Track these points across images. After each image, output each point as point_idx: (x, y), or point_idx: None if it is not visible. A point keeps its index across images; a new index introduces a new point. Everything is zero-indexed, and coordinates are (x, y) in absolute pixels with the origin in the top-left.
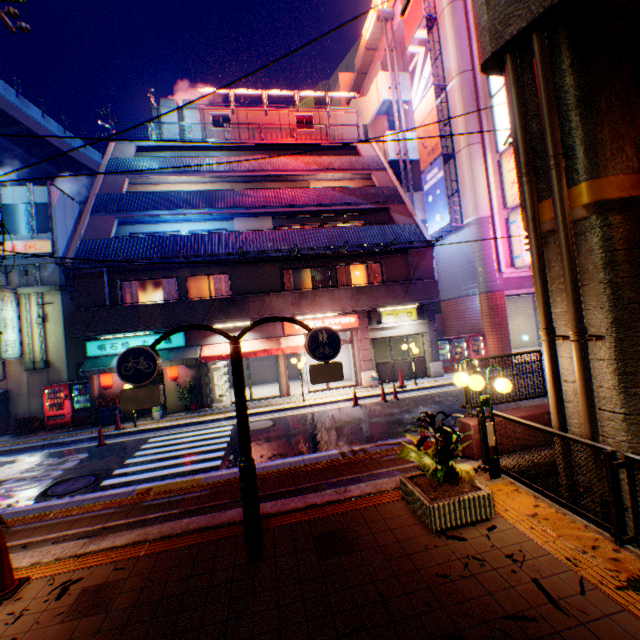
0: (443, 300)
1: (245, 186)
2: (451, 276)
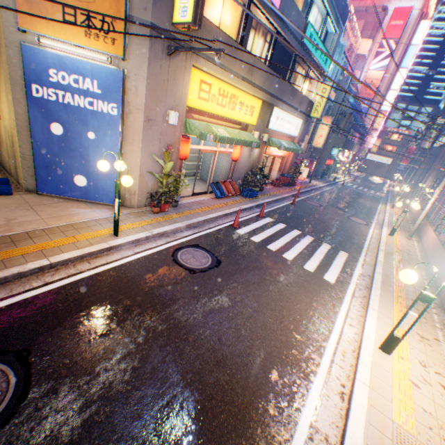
0: None
1: None
2: None
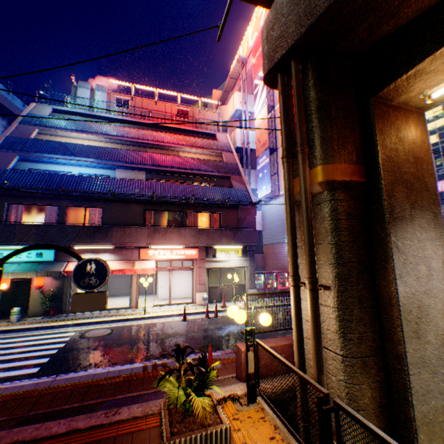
0: (265, 244)
1: (132, 148)
2: (271, 228)
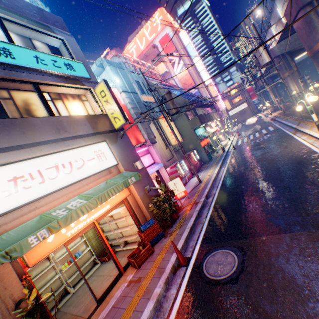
0: None
1: None
2: None
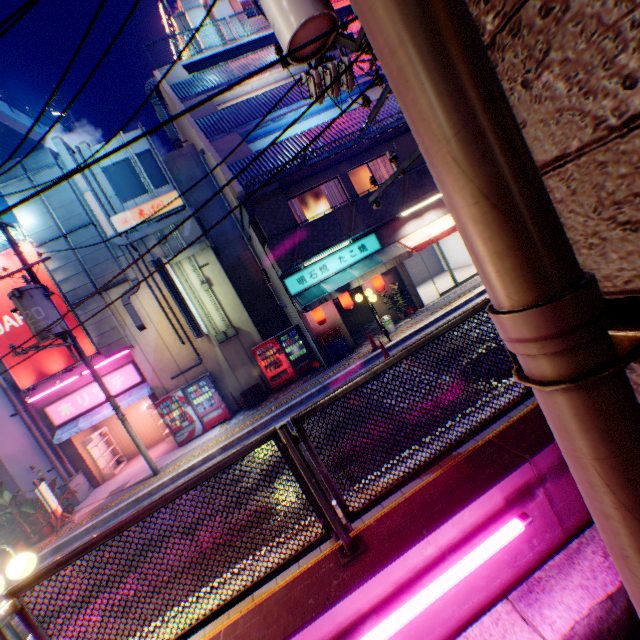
0: None
1: None
2: None
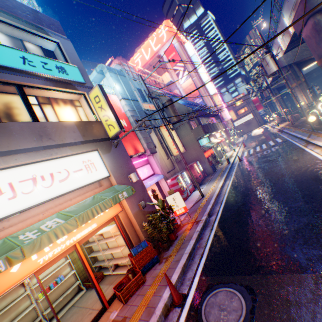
0: None
1: None
2: None
